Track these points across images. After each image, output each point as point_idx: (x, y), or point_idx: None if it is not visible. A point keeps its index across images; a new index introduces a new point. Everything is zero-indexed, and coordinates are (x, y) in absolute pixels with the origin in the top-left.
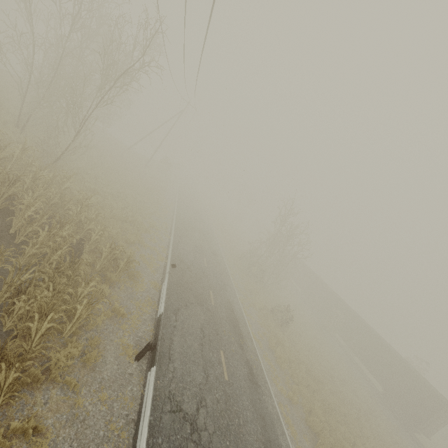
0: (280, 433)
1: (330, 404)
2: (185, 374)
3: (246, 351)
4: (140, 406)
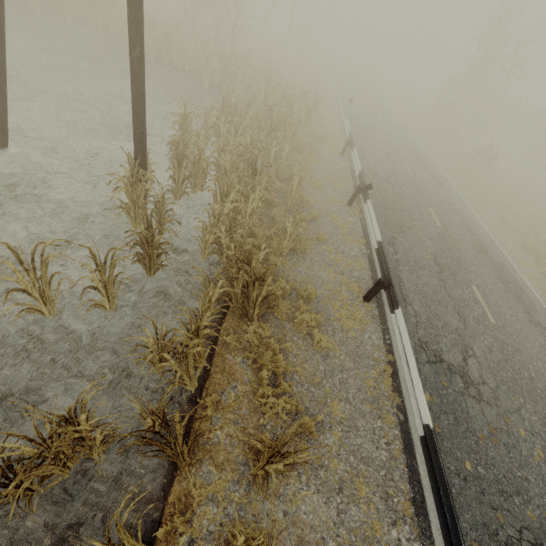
0: (463, 206)
1: (536, 217)
2: (376, 166)
3: (430, 170)
4: (351, 170)
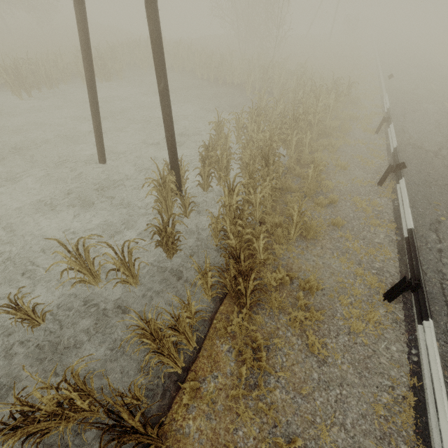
0: None
1: None
2: (421, 138)
3: None
4: (386, 146)
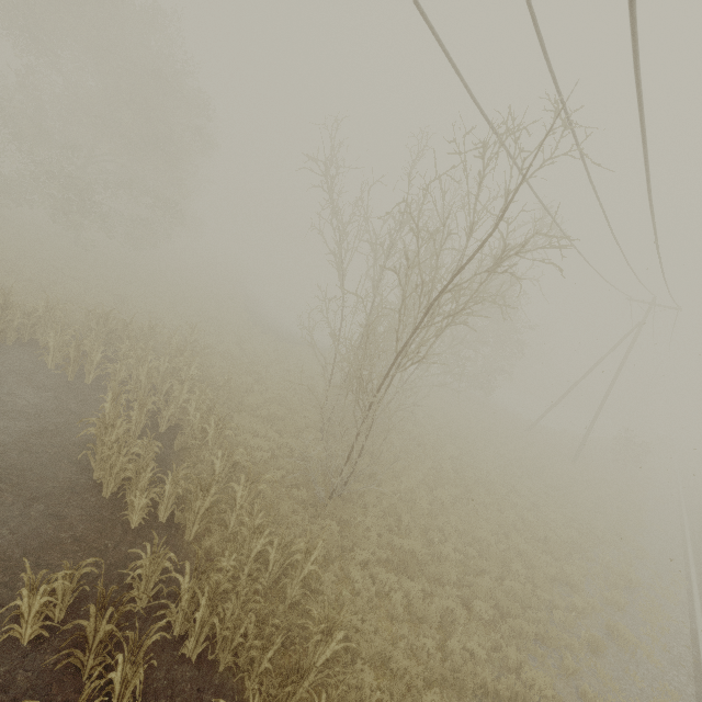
0: None
1: None
2: None
3: None
4: None
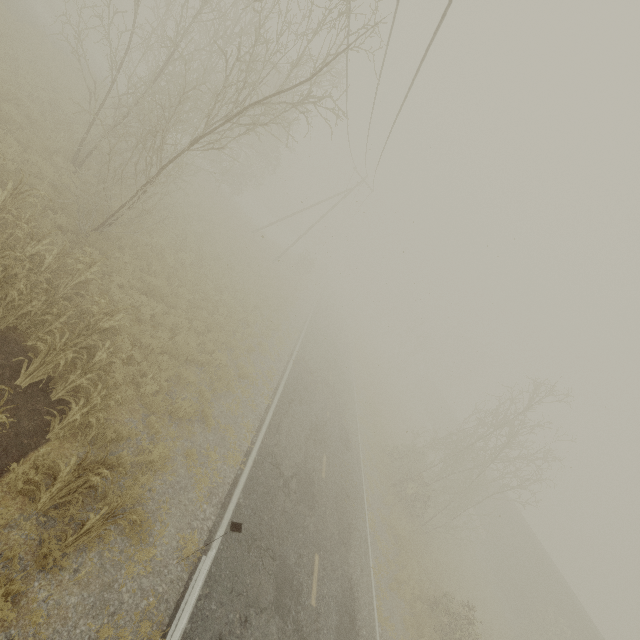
0: None
1: None
2: None
3: None
4: None
